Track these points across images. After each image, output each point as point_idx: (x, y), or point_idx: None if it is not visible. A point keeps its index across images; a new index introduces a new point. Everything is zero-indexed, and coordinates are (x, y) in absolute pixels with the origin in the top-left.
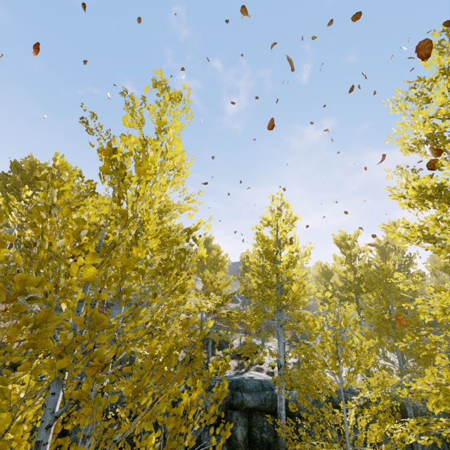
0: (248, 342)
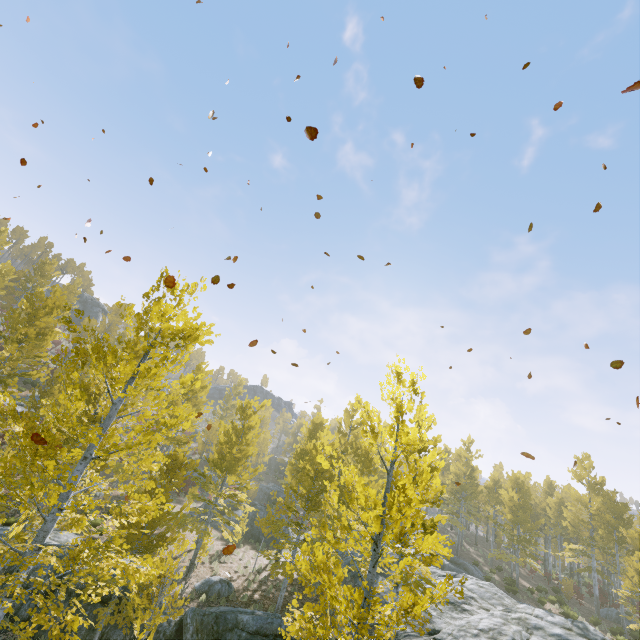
0: (106, 497)
